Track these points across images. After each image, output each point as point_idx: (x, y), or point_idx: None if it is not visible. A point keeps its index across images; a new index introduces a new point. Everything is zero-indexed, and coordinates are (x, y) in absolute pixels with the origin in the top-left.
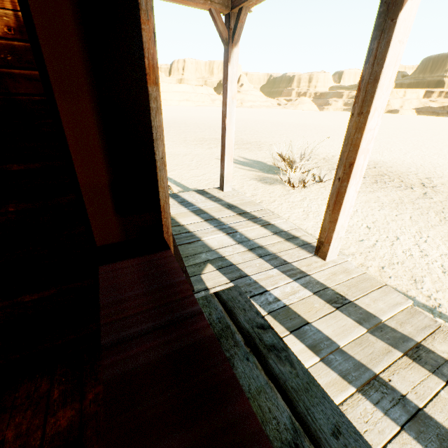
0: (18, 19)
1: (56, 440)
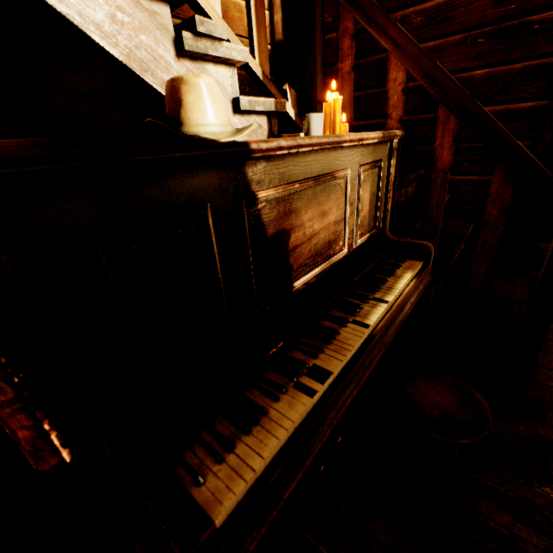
0: None
1: None
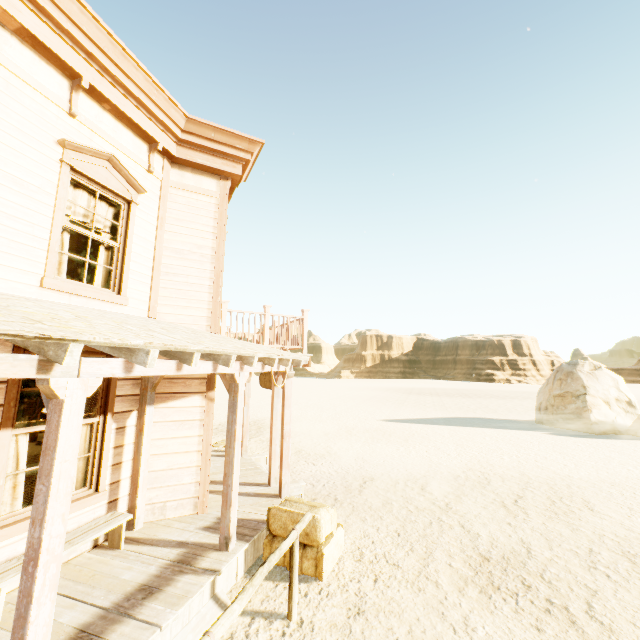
0: None
1: None
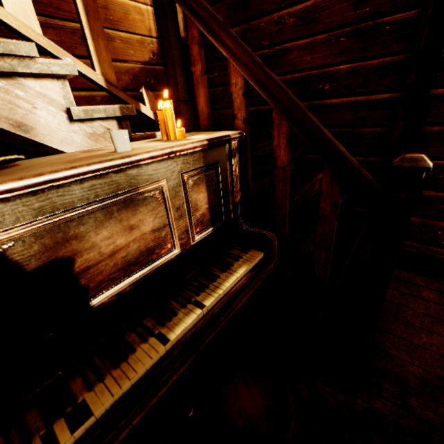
0: (159, 46)
1: (443, 301)
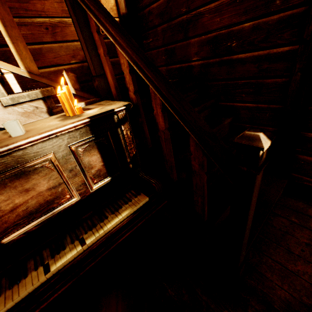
0: None
1: None
